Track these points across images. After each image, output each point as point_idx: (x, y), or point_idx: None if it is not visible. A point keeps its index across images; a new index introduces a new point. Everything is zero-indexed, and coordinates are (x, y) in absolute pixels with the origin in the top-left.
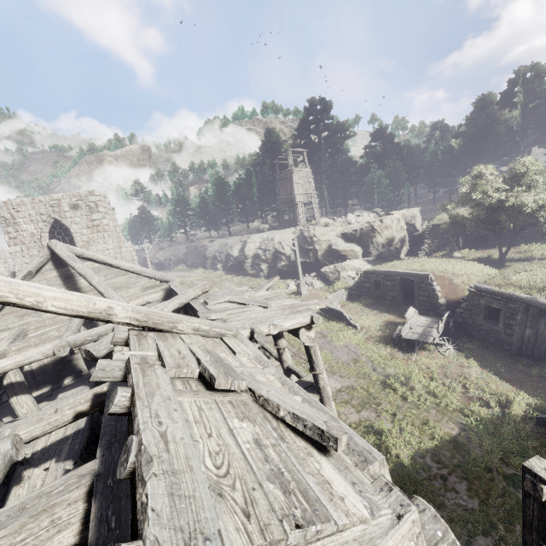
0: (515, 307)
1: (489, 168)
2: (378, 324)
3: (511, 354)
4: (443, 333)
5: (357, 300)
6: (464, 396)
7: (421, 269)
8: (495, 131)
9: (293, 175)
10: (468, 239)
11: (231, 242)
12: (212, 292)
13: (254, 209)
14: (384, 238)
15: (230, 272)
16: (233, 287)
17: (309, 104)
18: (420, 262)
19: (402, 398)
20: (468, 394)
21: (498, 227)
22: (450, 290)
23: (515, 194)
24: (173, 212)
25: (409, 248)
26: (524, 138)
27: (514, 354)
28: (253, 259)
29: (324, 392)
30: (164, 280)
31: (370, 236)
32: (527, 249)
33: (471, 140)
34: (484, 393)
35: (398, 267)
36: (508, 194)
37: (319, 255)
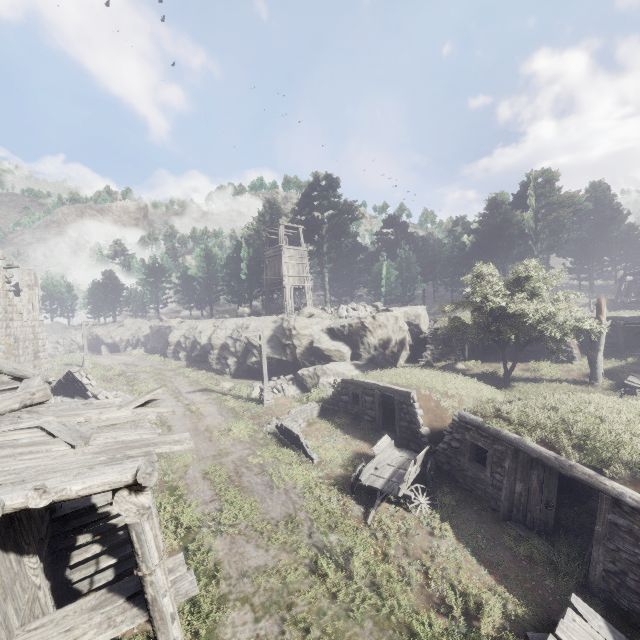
0: (503, 450)
1: (489, 269)
2: (344, 456)
3: (500, 517)
4: (421, 477)
5: (330, 418)
6: (420, 594)
7: (406, 383)
8: (507, 232)
9: (282, 253)
10: (475, 348)
11: (202, 326)
12: (50, 404)
13: (241, 288)
14: (377, 338)
15: (193, 364)
16: (182, 386)
17: (313, 178)
18: (409, 373)
19: (330, 595)
20: (428, 589)
21: (502, 338)
22: (436, 415)
23: (517, 301)
24: (144, 282)
25: (409, 353)
26: (537, 243)
27: (502, 517)
28: (221, 350)
29: (155, 608)
30: (18, 375)
31: (361, 335)
32: (537, 367)
33: (484, 238)
34: (447, 591)
35: (381, 378)
36: (508, 301)
37: (298, 353)
